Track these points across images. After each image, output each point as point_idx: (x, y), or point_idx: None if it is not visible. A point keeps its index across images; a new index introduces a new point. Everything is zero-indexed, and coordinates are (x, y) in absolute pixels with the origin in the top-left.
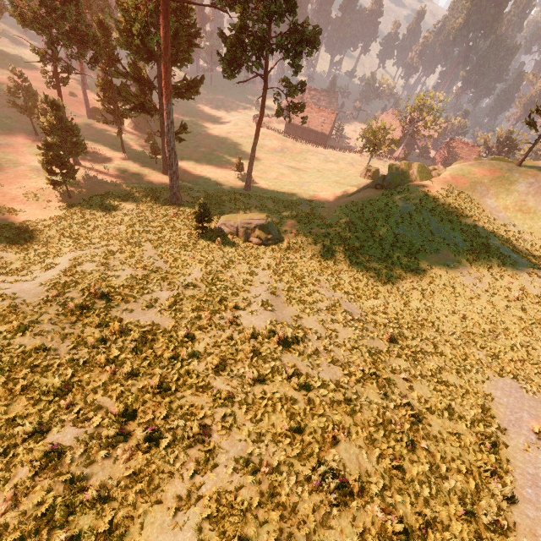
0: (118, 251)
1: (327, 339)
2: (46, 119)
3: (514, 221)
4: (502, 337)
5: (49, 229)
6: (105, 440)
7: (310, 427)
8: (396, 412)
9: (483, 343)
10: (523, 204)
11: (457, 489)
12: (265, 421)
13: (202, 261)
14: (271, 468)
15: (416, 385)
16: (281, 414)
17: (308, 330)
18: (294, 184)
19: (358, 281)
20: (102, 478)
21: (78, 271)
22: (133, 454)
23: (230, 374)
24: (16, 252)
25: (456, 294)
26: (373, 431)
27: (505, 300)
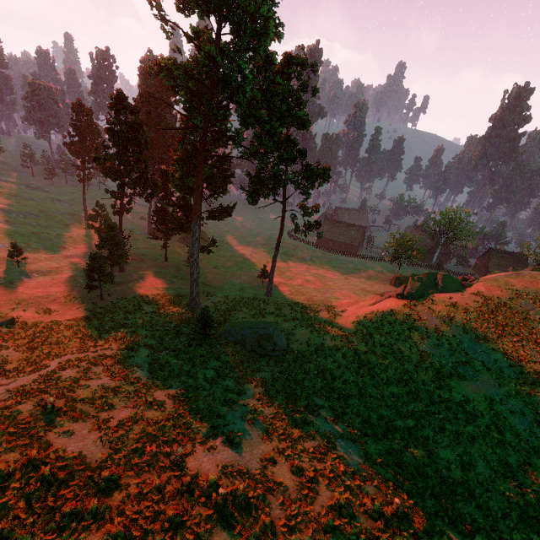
0: (111, 356)
1: (297, 504)
2: (100, 238)
3: None
4: None
5: (67, 329)
6: None
7: None
8: None
9: None
10: None
11: None
12: None
13: (188, 372)
14: None
15: None
16: None
17: (274, 484)
18: (318, 291)
19: (370, 410)
20: None
21: (53, 378)
22: None
23: None
24: (24, 351)
25: (506, 444)
26: None
27: None
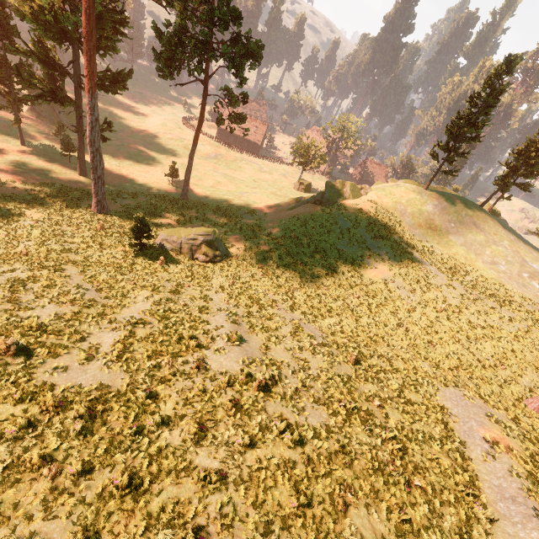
0: (30, 279)
1: (301, 372)
2: None
3: (426, 237)
4: (438, 347)
5: None
6: None
7: (317, 495)
8: (385, 450)
9: (425, 354)
10: (432, 222)
11: (453, 524)
12: (269, 501)
13: (146, 287)
14: None
15: (388, 411)
16: (284, 486)
17: (280, 364)
18: (233, 194)
19: (312, 298)
20: None
21: None
22: None
23: (214, 443)
24: None
25: (397, 308)
26: (373, 480)
27: (434, 311)
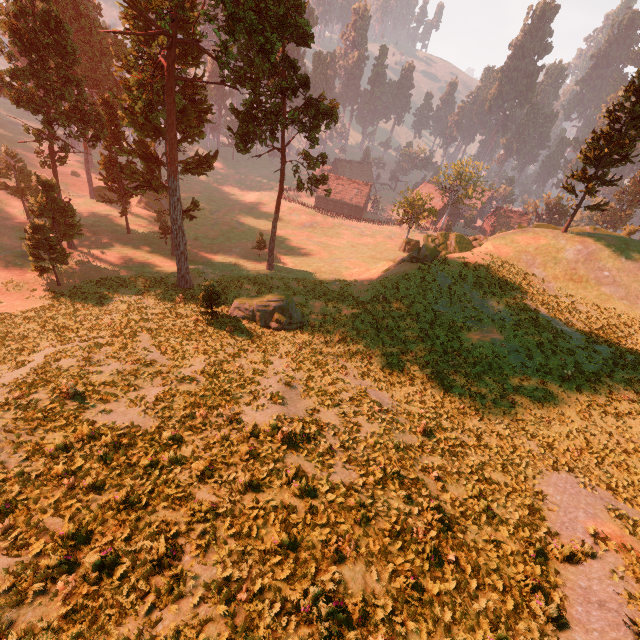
0: (107, 343)
1: (346, 435)
2: (36, 200)
3: (566, 291)
4: (556, 423)
5: (28, 322)
6: (44, 571)
7: (308, 541)
8: (421, 518)
9: (534, 431)
10: (574, 272)
11: (489, 610)
12: (253, 536)
13: (207, 351)
14: (252, 595)
15: (450, 485)
16: (274, 527)
17: (324, 425)
18: (324, 261)
19: (392, 366)
20: (31, 620)
21: (52, 368)
22: (77, 587)
23: (218, 482)
24: None
25: (504, 376)
26: (388, 542)
27: (558, 380)
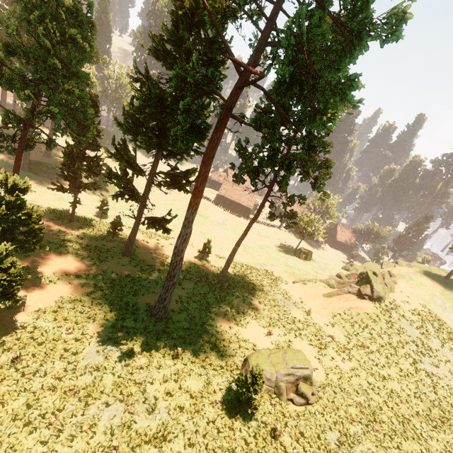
0: None
1: None
2: None
3: None
4: None
5: None
6: None
7: None
8: None
9: None
10: None
11: None
12: None
13: None
14: None
15: None
16: None
17: None
18: (255, 267)
19: None
20: None
21: None
22: None
23: None
24: None
25: None
26: None
27: None
